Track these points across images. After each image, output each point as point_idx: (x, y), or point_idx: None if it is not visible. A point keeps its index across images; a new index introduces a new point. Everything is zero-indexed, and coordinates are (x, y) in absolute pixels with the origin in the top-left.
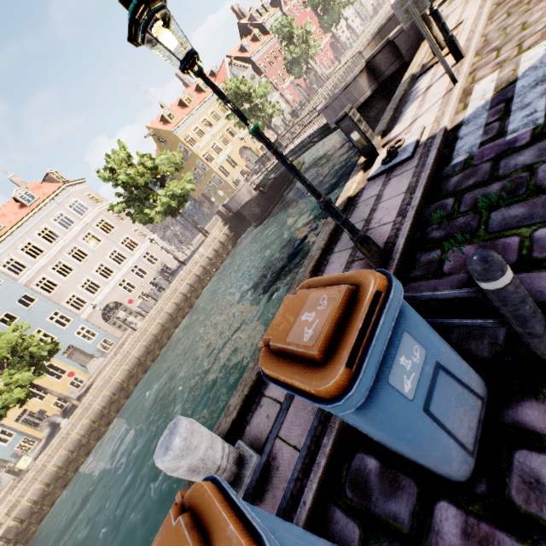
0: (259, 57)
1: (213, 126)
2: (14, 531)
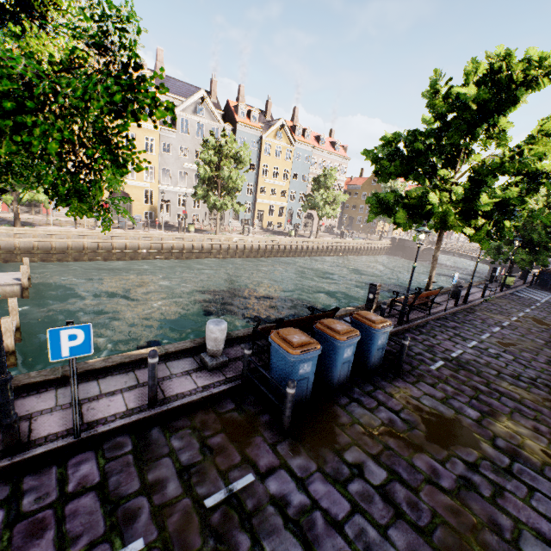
0: None
1: None
2: (281, 249)
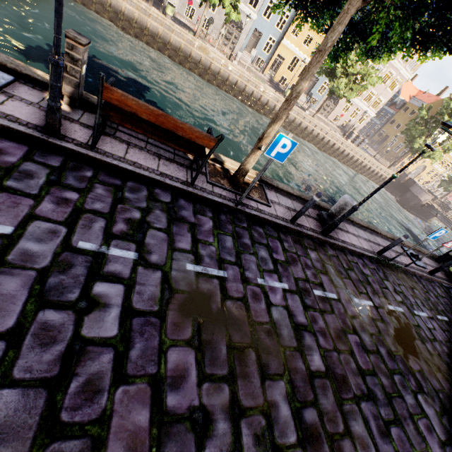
0: None
1: None
2: (263, 102)
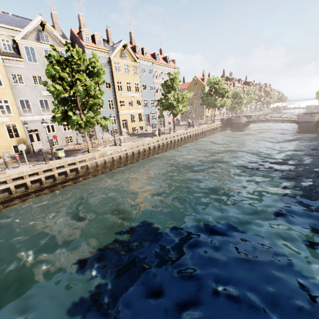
0: None
1: None
2: (152, 148)
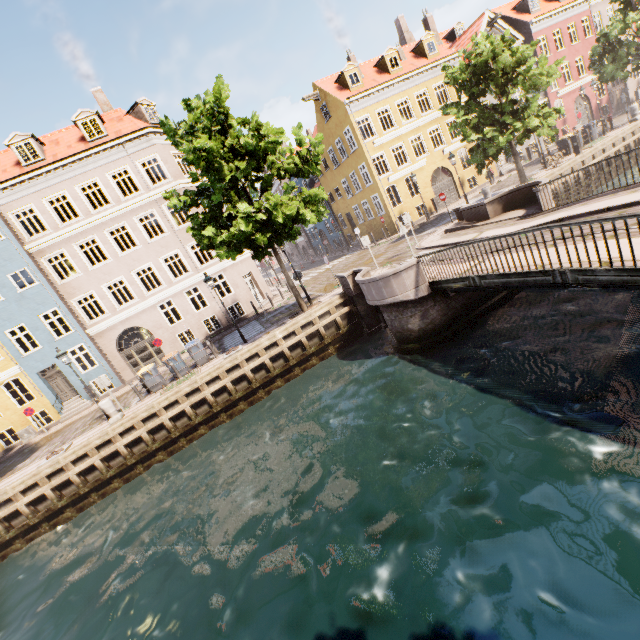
0: (545, 28)
1: (412, 118)
2: None
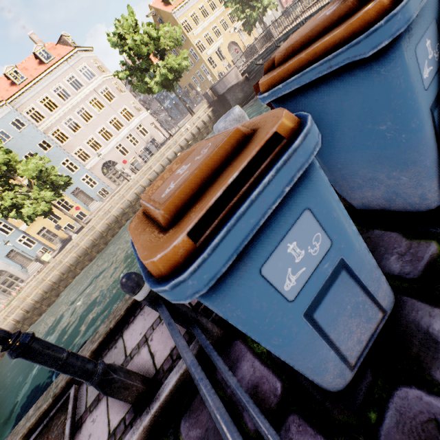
0: None
1: (209, 15)
2: (40, 298)
